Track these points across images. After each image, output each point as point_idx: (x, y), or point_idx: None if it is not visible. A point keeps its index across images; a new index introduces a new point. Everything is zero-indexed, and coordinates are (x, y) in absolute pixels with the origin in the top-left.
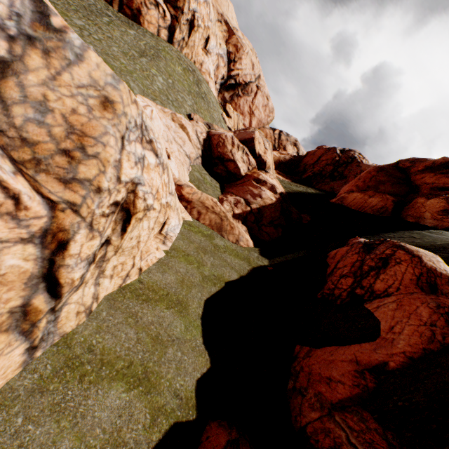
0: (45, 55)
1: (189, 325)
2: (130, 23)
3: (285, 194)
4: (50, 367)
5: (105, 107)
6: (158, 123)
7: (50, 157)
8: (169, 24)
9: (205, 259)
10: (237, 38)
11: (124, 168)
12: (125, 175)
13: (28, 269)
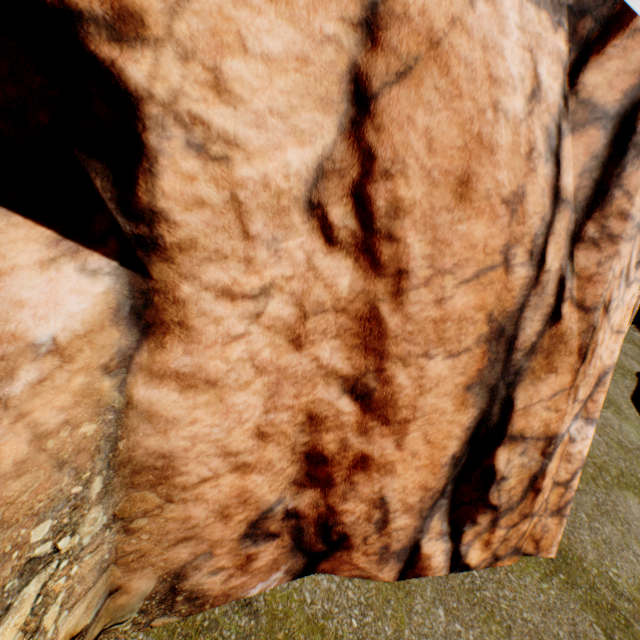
0: None
1: (639, 431)
2: None
3: None
4: None
5: None
6: None
7: None
8: None
9: None
10: None
11: None
12: None
13: None
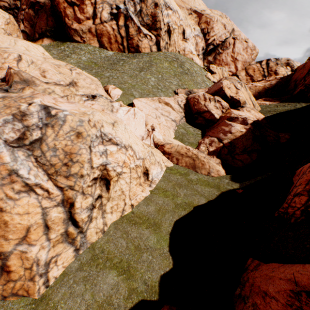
0: (53, 127)
1: (160, 239)
2: (134, 56)
3: (266, 119)
4: (85, 258)
5: (78, 137)
6: (140, 114)
7: (61, 168)
8: (155, 41)
9: (179, 192)
10: (205, 16)
11: (94, 160)
12: (96, 164)
13: (62, 216)
